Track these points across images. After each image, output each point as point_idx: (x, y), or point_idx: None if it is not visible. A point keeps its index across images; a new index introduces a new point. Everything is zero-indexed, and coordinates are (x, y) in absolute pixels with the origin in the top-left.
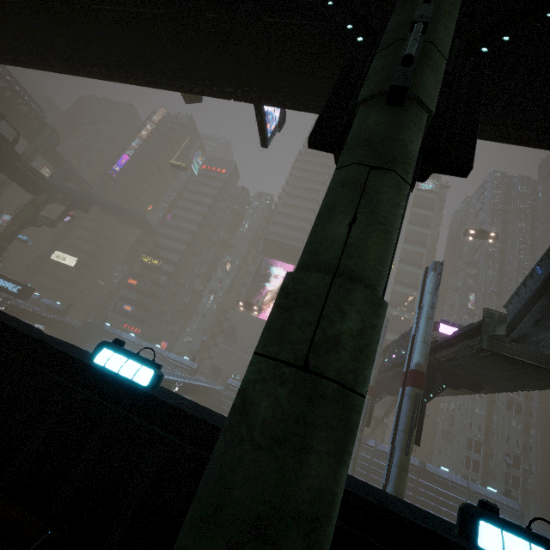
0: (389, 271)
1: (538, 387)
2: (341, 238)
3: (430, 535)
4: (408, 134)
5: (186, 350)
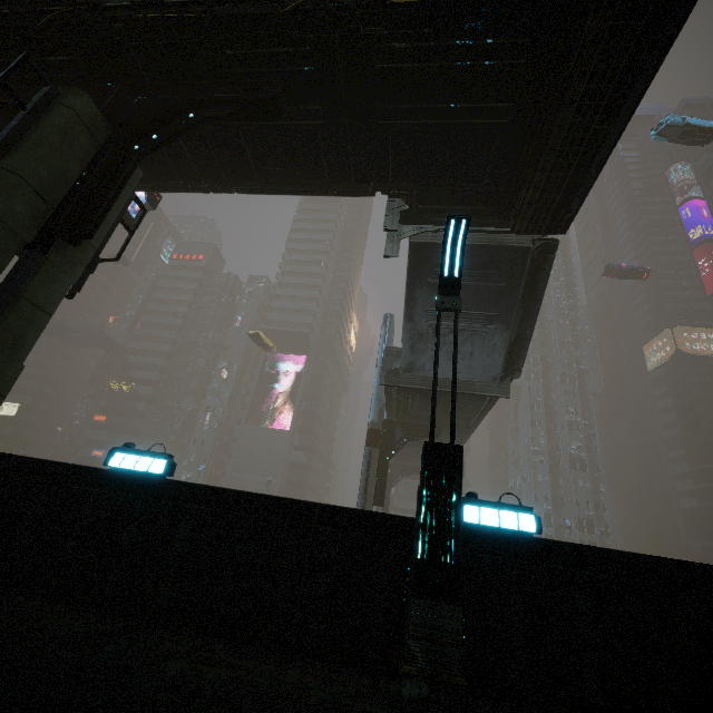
0: (3, 305)
1: (473, 415)
2: None
3: (83, 469)
4: None
5: None
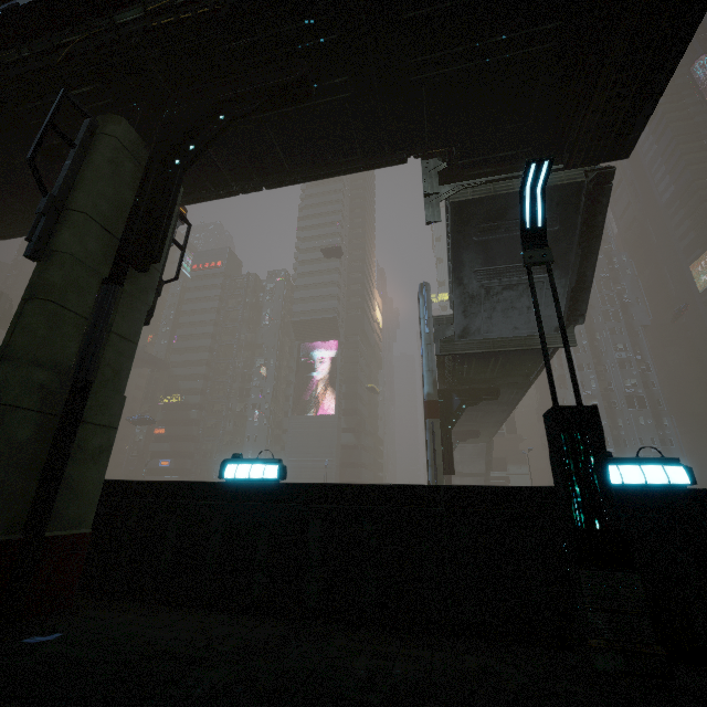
0: (99, 342)
1: (533, 370)
2: (7, 342)
3: (200, 485)
4: (49, 273)
5: None
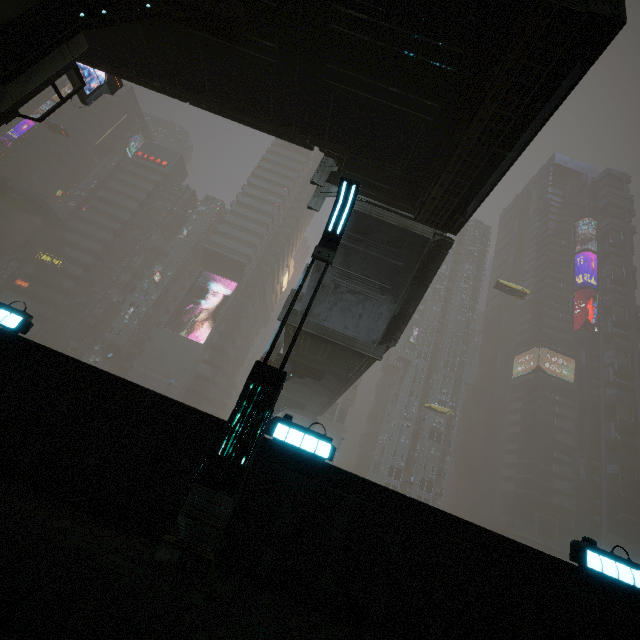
0: None
1: (352, 369)
2: None
3: None
4: None
5: None
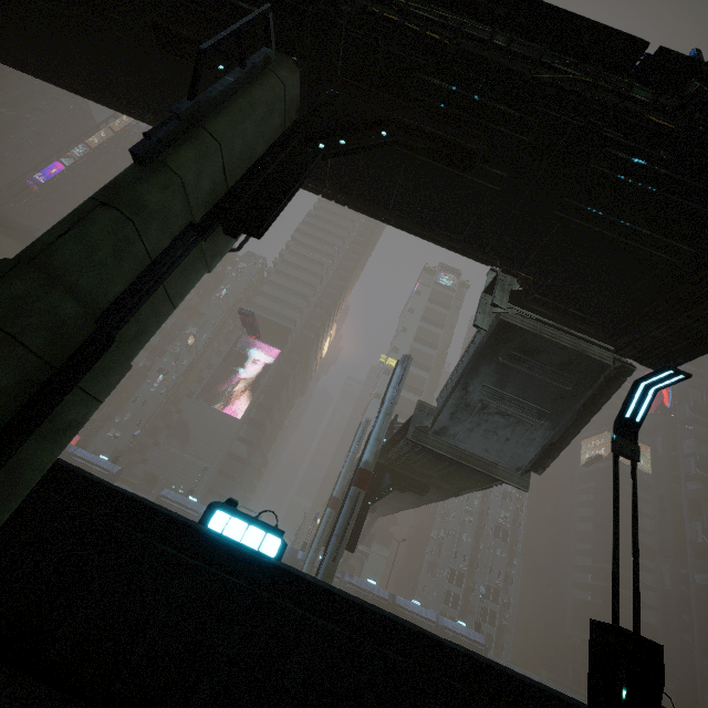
0: (149, 294)
1: (470, 488)
2: (48, 243)
3: (171, 521)
4: (147, 188)
5: (110, 448)
